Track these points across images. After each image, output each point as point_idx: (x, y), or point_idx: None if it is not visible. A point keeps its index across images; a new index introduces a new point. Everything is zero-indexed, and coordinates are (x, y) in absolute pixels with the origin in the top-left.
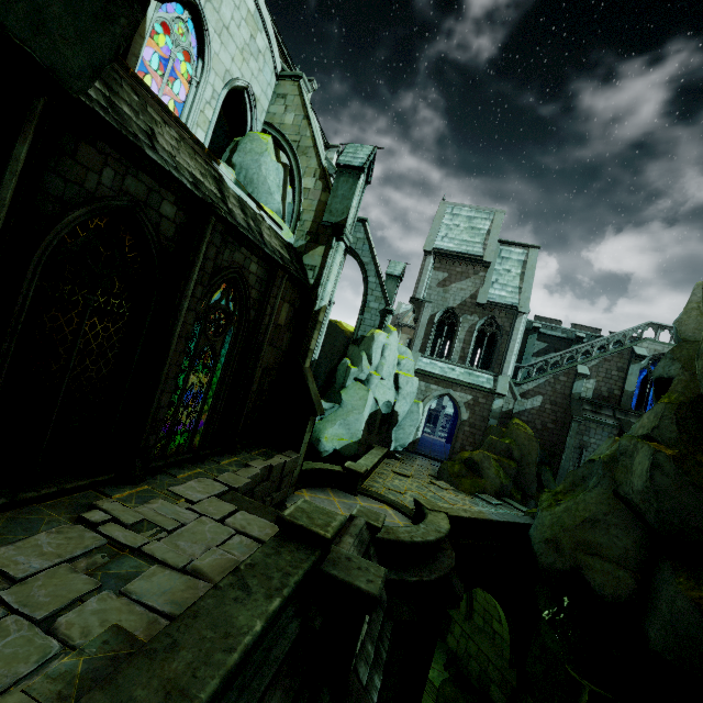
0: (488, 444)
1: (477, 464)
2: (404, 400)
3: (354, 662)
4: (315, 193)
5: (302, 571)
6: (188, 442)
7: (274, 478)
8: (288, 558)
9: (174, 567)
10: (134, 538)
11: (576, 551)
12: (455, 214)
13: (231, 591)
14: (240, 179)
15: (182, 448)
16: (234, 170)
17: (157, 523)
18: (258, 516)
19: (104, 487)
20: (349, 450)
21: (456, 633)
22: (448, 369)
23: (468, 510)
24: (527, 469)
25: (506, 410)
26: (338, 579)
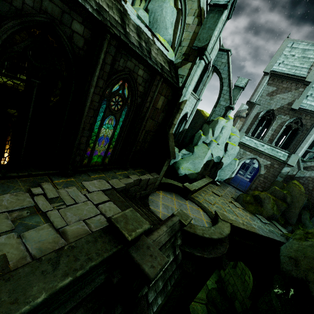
0: (272, 190)
1: (261, 199)
2: (228, 157)
3: (146, 291)
4: (192, 27)
5: (101, 259)
6: (102, 160)
7: (142, 185)
8: (98, 247)
9: (55, 227)
10: (46, 206)
11: (308, 271)
12: (293, 47)
13: (45, 264)
14: (150, 20)
15: (100, 163)
16: (148, 14)
17: (64, 200)
18: (118, 206)
19: (53, 175)
20: (192, 176)
21: (225, 271)
22: (259, 145)
23: (245, 224)
24: (293, 210)
25: (291, 174)
26: (134, 260)
